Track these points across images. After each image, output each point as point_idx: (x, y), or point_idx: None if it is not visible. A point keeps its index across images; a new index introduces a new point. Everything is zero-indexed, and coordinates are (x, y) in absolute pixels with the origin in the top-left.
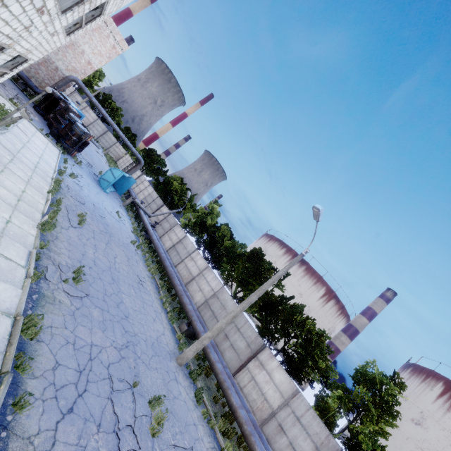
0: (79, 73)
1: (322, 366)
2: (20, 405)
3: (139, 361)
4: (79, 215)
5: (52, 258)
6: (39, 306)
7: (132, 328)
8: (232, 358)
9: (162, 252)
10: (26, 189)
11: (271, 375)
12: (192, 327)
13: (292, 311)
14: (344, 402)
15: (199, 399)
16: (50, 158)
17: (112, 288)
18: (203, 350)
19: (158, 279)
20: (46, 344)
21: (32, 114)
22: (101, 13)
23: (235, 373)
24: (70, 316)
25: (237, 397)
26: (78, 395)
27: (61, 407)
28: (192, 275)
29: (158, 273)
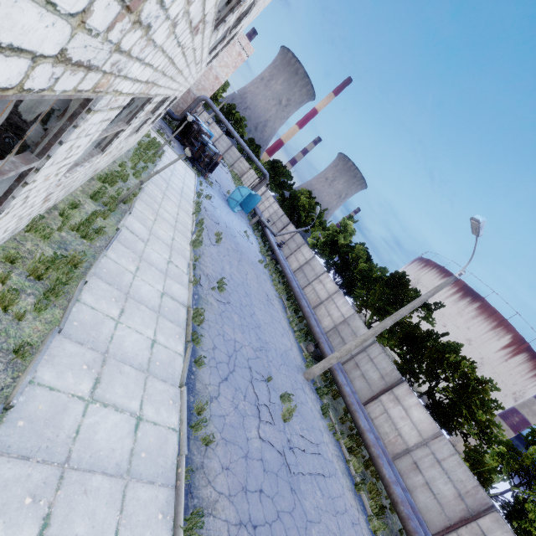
0: (208, 91)
1: (483, 421)
2: (199, 363)
3: (271, 364)
4: (216, 234)
5: (202, 269)
6: (199, 304)
7: (264, 336)
8: (363, 388)
9: (289, 273)
10: (179, 212)
11: (408, 412)
12: (319, 349)
13: (443, 350)
14: (507, 462)
15: (325, 413)
16: (190, 182)
17: (246, 300)
18: (330, 372)
19: (285, 300)
20: (207, 331)
21: (172, 141)
22: (234, 36)
23: (365, 403)
24: (219, 316)
25: (365, 421)
26: (230, 372)
27: (220, 375)
28: (320, 298)
29: (284, 294)
